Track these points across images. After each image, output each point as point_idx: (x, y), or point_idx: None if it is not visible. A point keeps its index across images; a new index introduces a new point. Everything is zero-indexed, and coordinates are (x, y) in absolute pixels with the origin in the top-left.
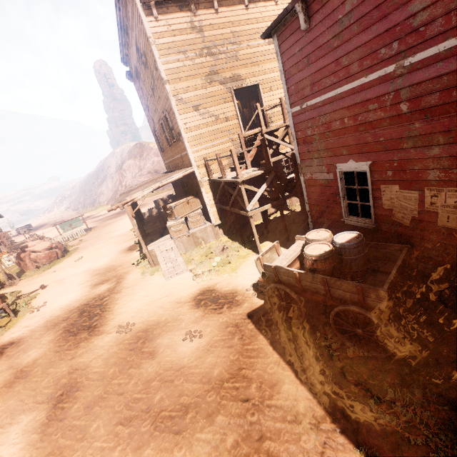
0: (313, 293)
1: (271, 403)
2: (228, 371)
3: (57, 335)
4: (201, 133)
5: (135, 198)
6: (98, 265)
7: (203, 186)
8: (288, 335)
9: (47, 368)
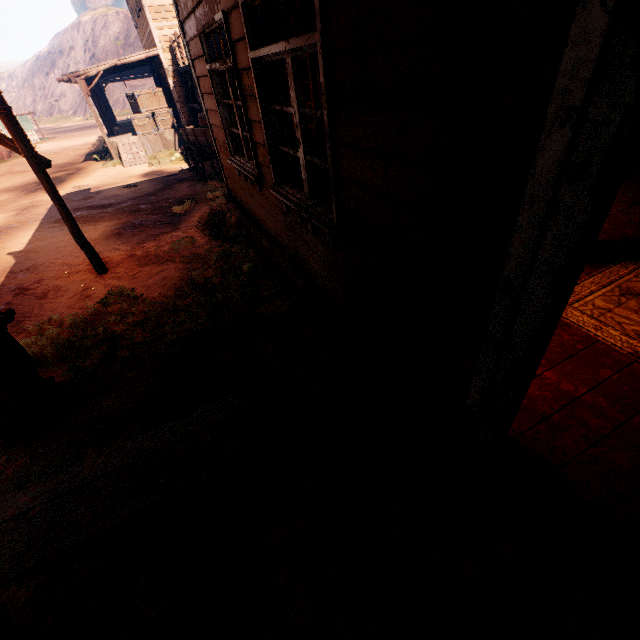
0: (206, 149)
1: (162, 199)
2: (146, 194)
3: (17, 193)
4: (166, 5)
5: (89, 72)
6: (58, 162)
7: (172, 76)
8: (193, 183)
9: (12, 203)
